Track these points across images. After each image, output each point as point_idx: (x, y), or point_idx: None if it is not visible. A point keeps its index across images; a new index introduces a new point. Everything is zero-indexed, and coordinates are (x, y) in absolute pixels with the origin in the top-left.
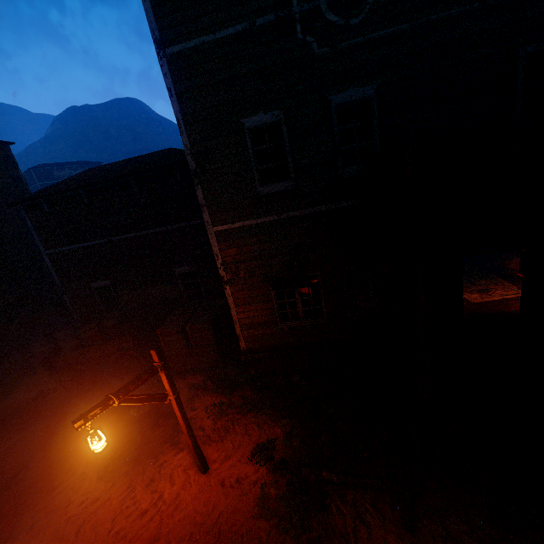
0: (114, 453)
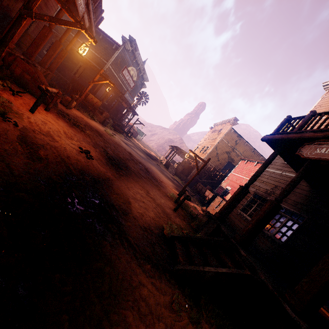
0: (178, 189)
